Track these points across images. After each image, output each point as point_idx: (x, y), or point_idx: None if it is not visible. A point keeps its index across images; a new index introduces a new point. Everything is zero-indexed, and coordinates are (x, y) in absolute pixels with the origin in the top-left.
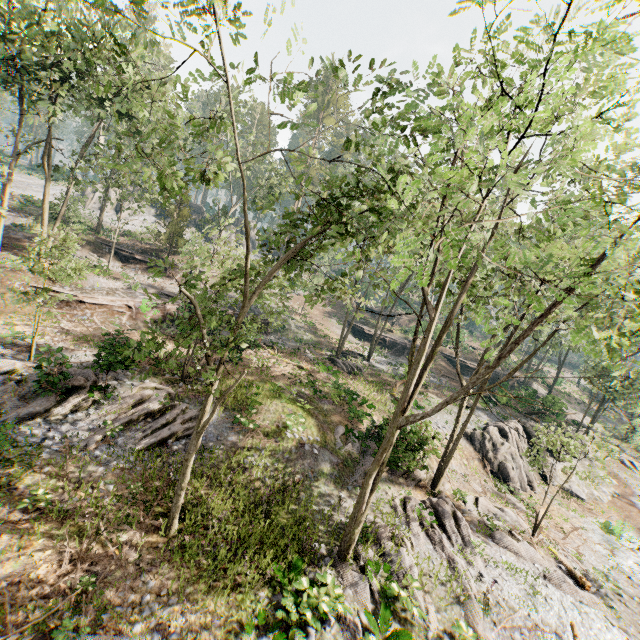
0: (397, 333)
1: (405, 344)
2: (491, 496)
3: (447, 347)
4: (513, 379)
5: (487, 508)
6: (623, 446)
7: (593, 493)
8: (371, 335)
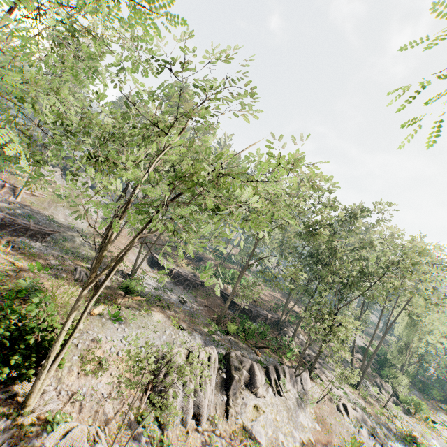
0: (188, 268)
1: (187, 276)
2: (117, 426)
3: (227, 286)
4: (272, 319)
5: (74, 442)
6: (351, 392)
7: (279, 436)
8: (162, 265)
